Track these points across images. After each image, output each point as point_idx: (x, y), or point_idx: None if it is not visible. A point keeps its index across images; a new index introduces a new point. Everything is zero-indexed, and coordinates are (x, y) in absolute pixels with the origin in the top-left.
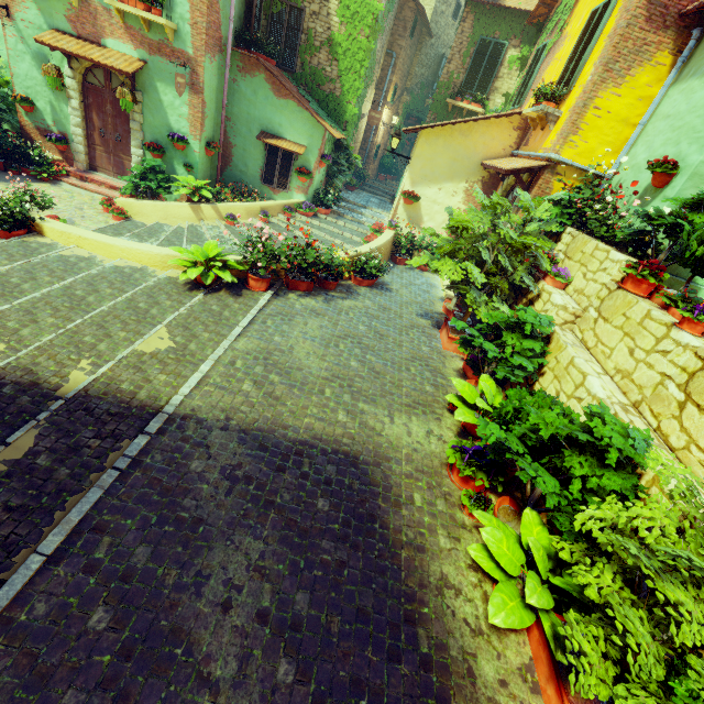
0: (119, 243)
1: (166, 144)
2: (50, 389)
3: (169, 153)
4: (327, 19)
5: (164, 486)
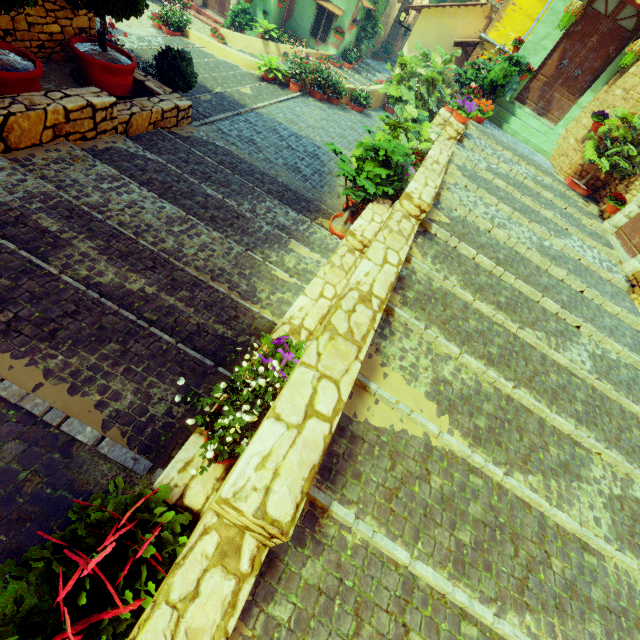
0: (227, 49)
1: None
2: (210, 90)
3: (255, 1)
4: None
5: (251, 122)
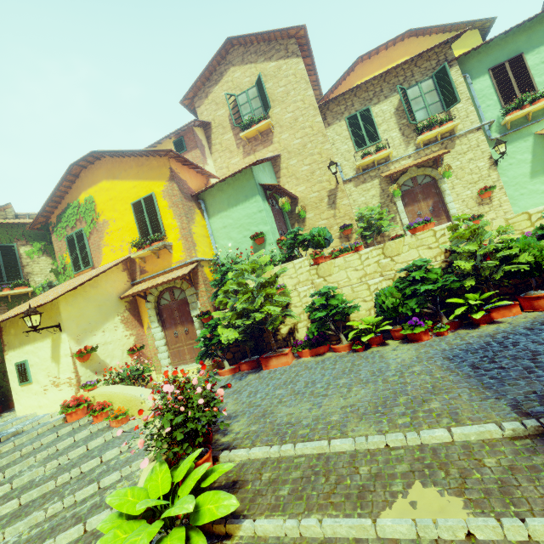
0: None
1: None
2: None
3: None
4: None
5: None
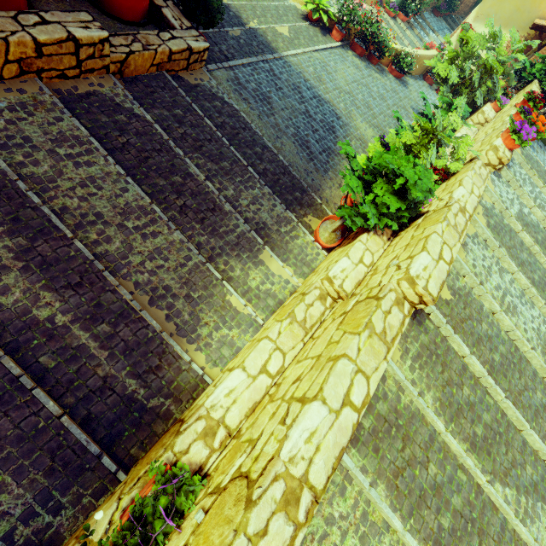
0: None
1: None
2: (243, 23)
3: None
4: None
5: (274, 73)
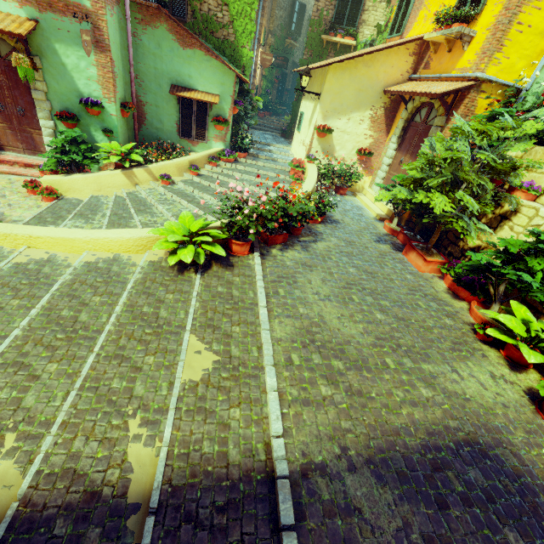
0: (80, 235)
1: (78, 111)
2: (116, 496)
3: (84, 120)
4: None
5: None
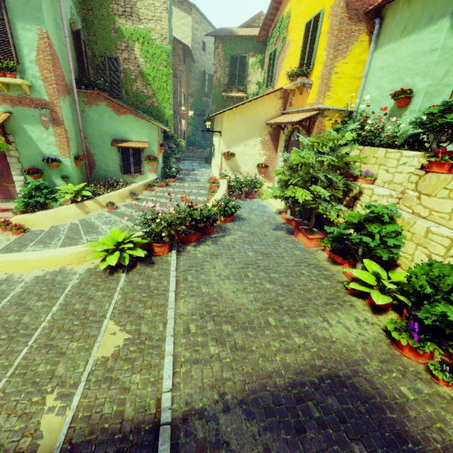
0: (33, 256)
1: (42, 167)
2: None
3: (47, 172)
4: (135, 61)
5: None
